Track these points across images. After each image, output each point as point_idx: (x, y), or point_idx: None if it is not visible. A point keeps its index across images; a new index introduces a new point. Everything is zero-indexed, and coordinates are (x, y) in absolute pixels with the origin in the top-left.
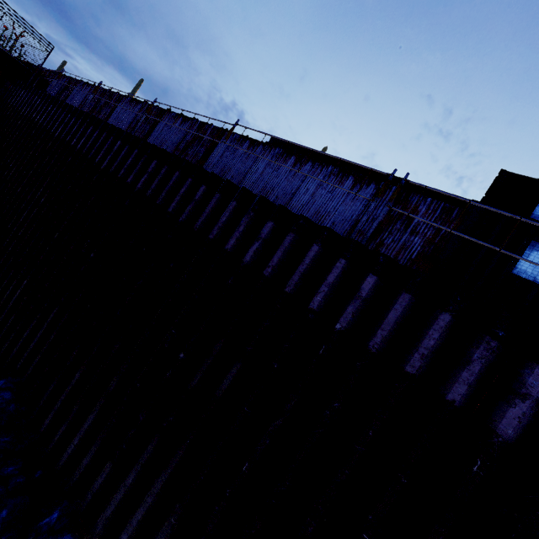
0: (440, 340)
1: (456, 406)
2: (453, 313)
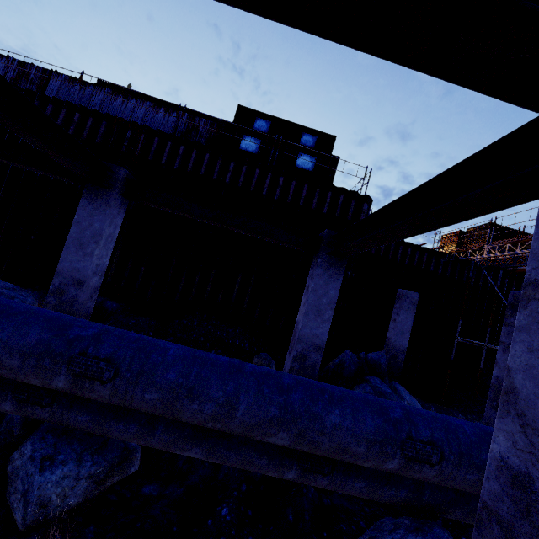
0: (208, 163)
1: (215, 180)
2: (210, 153)
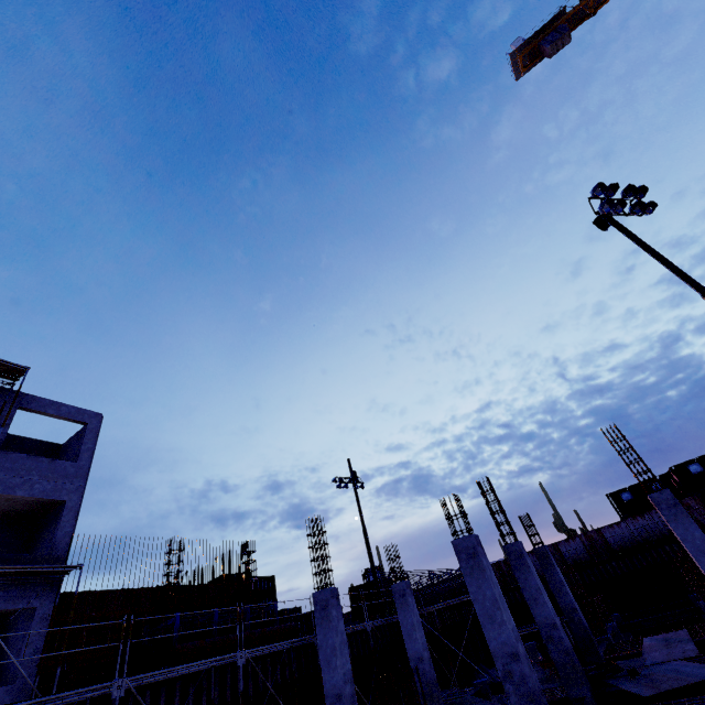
0: None
1: None
2: None
